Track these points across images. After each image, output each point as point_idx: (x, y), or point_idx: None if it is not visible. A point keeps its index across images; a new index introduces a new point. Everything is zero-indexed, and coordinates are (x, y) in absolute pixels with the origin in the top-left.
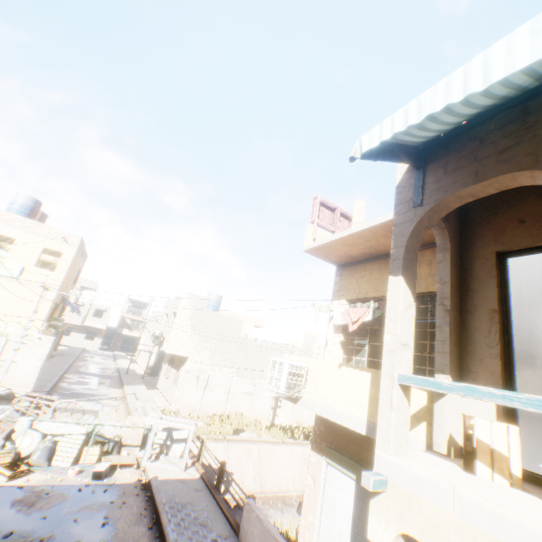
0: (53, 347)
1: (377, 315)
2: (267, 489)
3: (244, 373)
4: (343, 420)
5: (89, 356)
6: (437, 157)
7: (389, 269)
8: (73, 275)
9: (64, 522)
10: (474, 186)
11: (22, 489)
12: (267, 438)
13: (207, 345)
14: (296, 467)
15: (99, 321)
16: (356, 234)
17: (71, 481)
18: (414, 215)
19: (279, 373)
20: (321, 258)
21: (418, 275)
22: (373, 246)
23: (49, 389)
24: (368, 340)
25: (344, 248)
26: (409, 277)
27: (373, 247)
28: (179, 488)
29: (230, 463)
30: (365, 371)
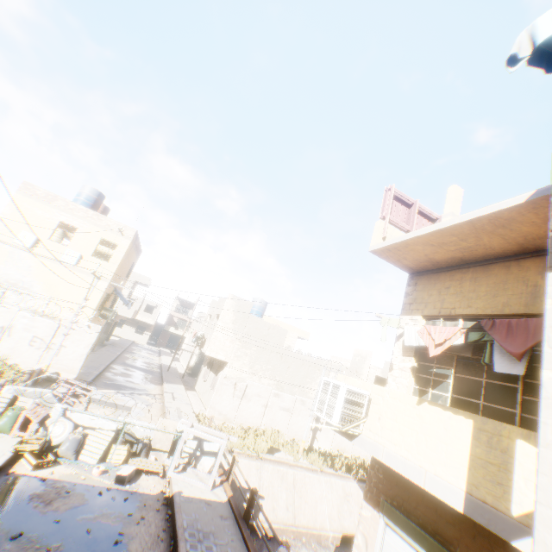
0: (105, 337)
1: (471, 338)
2: (300, 522)
3: (284, 387)
4: (423, 480)
5: (136, 349)
6: None
7: (489, 280)
8: (125, 268)
9: (76, 530)
10: None
11: (44, 482)
12: (304, 463)
13: (248, 352)
14: (335, 502)
15: (149, 316)
16: (447, 229)
17: (93, 481)
18: None
19: (332, 398)
20: (391, 262)
21: (540, 289)
22: (468, 247)
23: (93, 377)
24: (453, 370)
25: (425, 249)
26: None
27: (468, 249)
28: (203, 511)
29: (262, 485)
30: (462, 416)
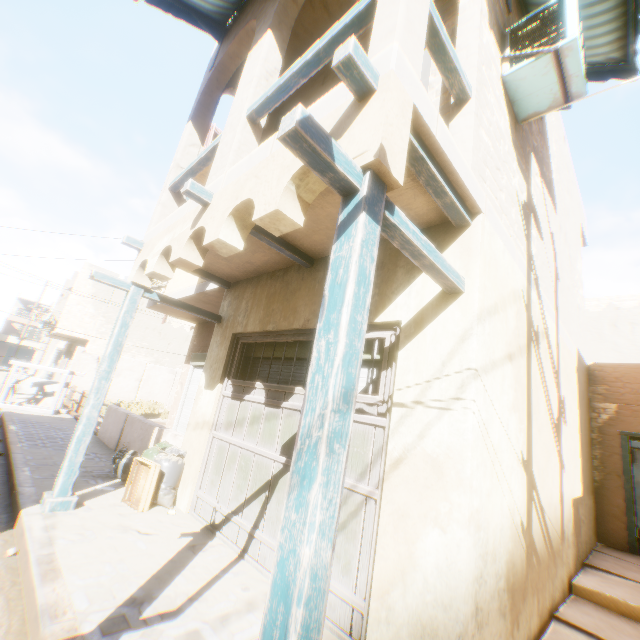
0: None
1: None
2: None
3: (165, 364)
4: (184, 294)
5: None
6: (229, 32)
7: None
8: None
9: None
10: (233, 45)
11: None
12: None
13: None
14: None
15: None
16: None
17: None
18: (208, 77)
19: None
20: None
21: None
22: None
23: None
24: None
25: None
26: (200, 126)
27: None
28: (41, 418)
29: None
30: None
